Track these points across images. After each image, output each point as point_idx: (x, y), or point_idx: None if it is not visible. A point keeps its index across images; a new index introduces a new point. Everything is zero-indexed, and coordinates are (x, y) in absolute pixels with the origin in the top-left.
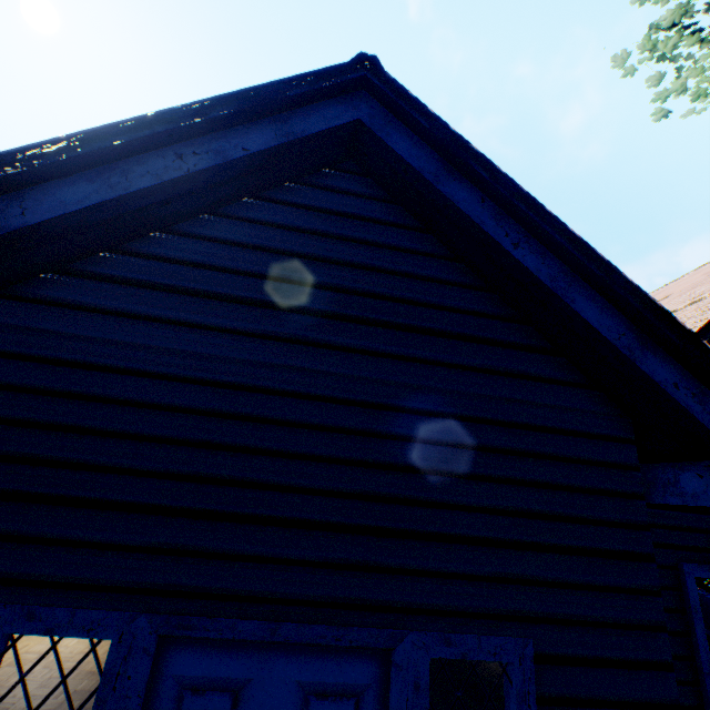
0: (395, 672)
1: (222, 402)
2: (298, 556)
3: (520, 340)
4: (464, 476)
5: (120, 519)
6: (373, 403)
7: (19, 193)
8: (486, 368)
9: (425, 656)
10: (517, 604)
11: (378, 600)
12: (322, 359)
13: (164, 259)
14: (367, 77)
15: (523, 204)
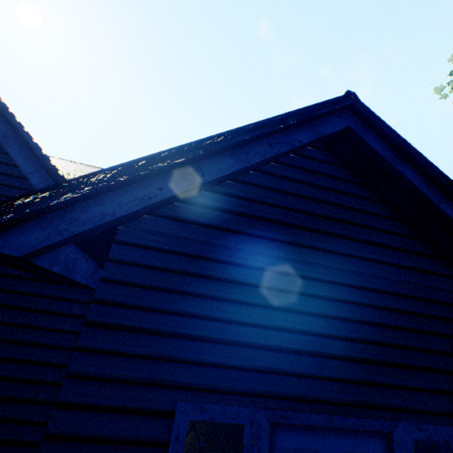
0: (396, 446)
1: (279, 282)
2: (334, 375)
3: (423, 250)
4: (409, 330)
5: (238, 351)
6: (356, 285)
7: (198, 163)
8: (409, 267)
9: (409, 437)
10: (449, 406)
11: (379, 403)
12: (326, 259)
13: (235, 196)
14: (353, 104)
15: (443, 179)
